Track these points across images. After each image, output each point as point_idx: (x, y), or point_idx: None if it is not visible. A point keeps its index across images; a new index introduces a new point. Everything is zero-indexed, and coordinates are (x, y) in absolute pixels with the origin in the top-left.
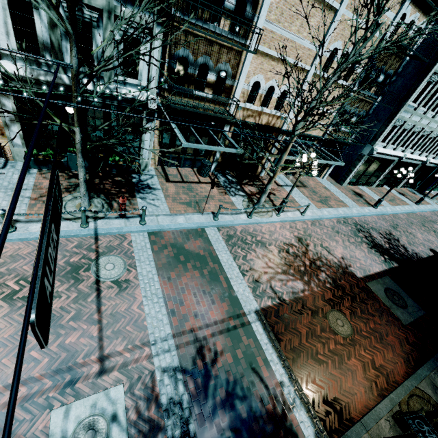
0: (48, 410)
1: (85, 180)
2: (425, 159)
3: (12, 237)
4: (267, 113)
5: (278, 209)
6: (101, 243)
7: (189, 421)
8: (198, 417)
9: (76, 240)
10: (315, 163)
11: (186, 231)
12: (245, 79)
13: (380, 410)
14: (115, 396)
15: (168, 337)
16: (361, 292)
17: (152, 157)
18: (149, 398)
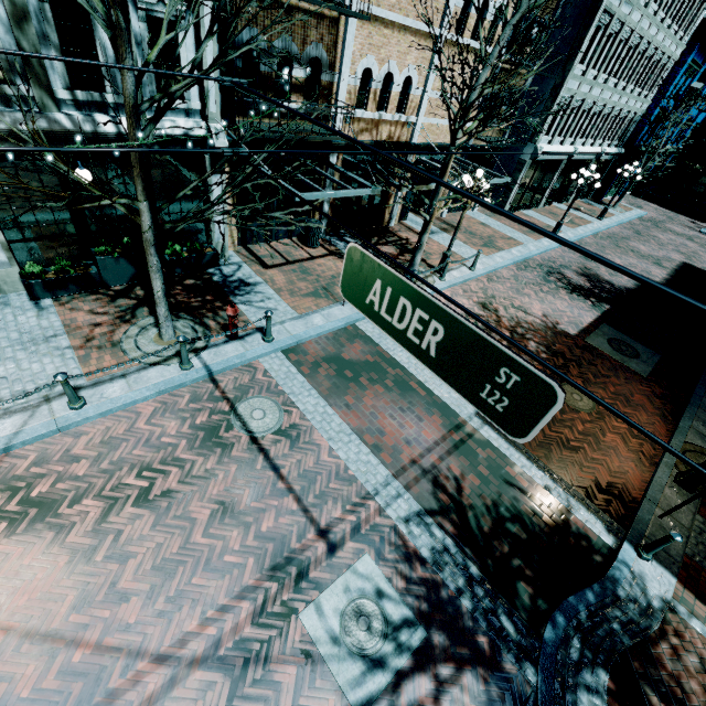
0: (293, 616)
1: (164, 292)
2: (599, 150)
3: (88, 415)
4: (388, 120)
5: (439, 270)
6: (225, 385)
7: (468, 565)
8: (475, 557)
9: (185, 392)
10: (486, 185)
11: (333, 335)
12: (349, 67)
13: (660, 479)
14: (366, 570)
15: (389, 479)
16: (583, 353)
17: (228, 234)
18: (407, 558)
